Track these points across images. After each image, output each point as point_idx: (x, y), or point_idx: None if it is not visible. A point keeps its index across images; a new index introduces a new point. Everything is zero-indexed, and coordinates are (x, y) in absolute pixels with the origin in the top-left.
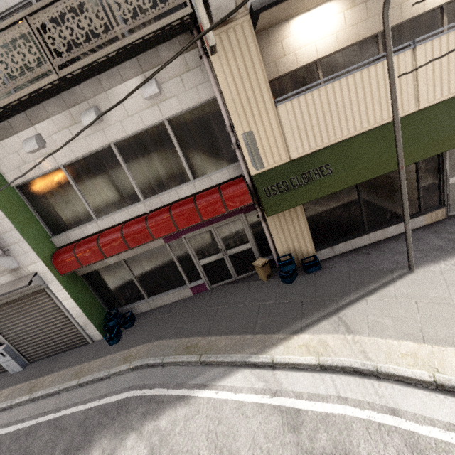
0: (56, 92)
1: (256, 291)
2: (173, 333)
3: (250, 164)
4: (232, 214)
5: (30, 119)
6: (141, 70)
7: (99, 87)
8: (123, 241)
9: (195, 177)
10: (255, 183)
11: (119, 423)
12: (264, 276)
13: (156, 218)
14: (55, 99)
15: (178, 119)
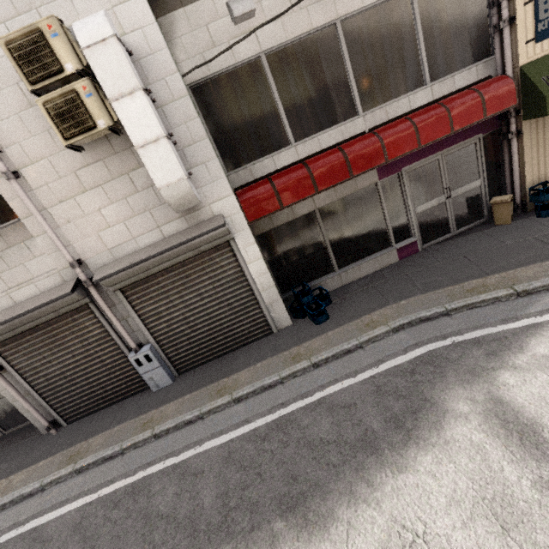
0: None
1: (507, 233)
2: (419, 289)
3: (521, 49)
4: (468, 135)
5: None
6: None
7: None
8: (346, 164)
9: (430, 80)
10: (527, 73)
11: (454, 372)
12: (510, 215)
13: (392, 130)
14: None
15: None
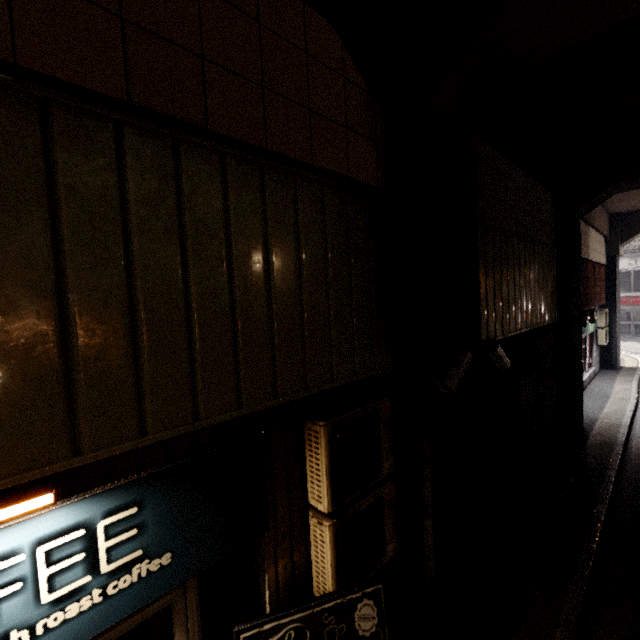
0: None
1: None
2: None
3: None
4: None
5: None
6: (631, 256)
7: None
8: None
9: (633, 291)
10: None
11: None
12: None
13: None
14: None
15: (637, 272)
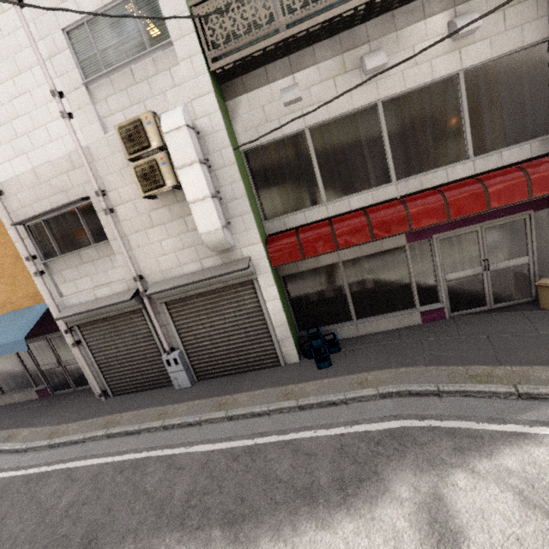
0: (339, 30)
1: (548, 321)
2: (424, 360)
3: None
4: (516, 210)
5: (292, 66)
6: (452, 2)
7: (390, 25)
8: (368, 228)
9: (474, 154)
10: None
11: (414, 456)
12: None
13: (421, 201)
14: (330, 40)
15: (476, 73)
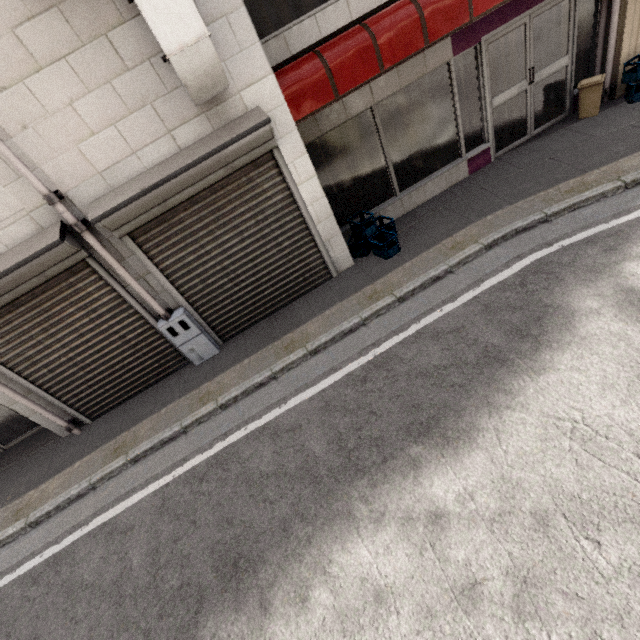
0: None
1: (596, 125)
2: (505, 201)
3: None
4: None
5: None
6: None
7: None
8: (420, 24)
9: None
10: None
11: (572, 275)
12: (599, 103)
13: None
14: None
15: None
